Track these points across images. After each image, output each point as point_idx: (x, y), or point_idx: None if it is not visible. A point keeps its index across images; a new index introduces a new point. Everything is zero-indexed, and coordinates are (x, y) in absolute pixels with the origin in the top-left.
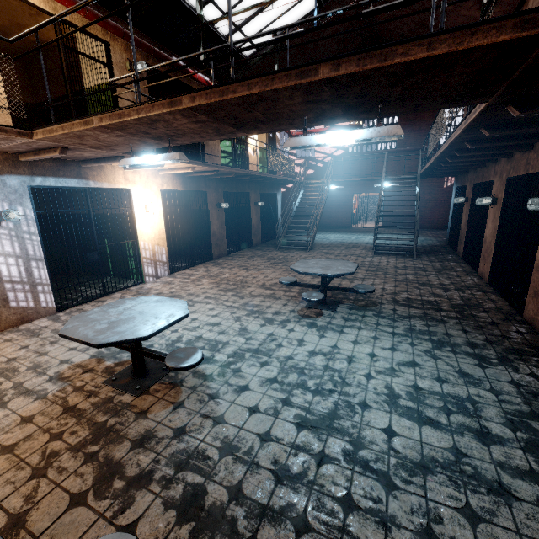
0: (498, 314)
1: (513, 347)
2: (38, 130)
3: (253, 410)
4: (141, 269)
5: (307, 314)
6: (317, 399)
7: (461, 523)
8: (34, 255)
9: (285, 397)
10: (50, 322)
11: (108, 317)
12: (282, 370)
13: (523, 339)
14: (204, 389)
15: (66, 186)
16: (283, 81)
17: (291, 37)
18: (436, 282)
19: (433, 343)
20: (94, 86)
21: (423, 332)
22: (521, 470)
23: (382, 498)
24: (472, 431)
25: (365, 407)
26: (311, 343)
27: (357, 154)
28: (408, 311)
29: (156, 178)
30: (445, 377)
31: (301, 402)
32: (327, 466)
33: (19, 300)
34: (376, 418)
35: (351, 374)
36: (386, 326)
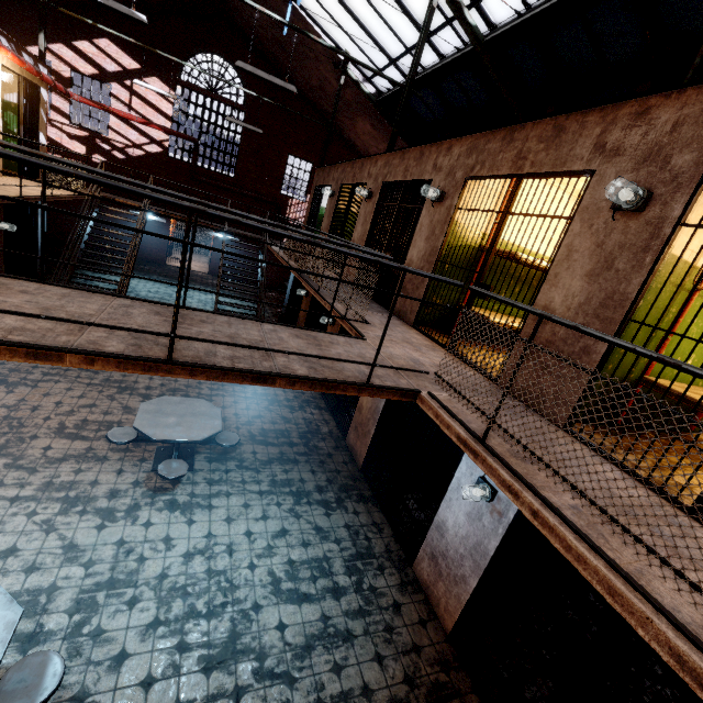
0: (331, 441)
1: (343, 483)
2: None
3: (148, 684)
4: None
5: (160, 485)
6: (214, 624)
7: (334, 679)
8: None
9: (180, 640)
10: None
11: None
12: (161, 602)
13: (348, 471)
14: (58, 695)
15: None
16: (238, 379)
17: (256, 348)
18: (283, 397)
19: (294, 496)
20: None
21: (284, 482)
22: (356, 611)
23: (290, 697)
24: (330, 591)
25: (258, 609)
26: (181, 539)
27: (182, 163)
28: (267, 452)
29: None
30: (308, 539)
31: (198, 638)
32: (244, 698)
33: None
34: (269, 616)
35: (237, 571)
36: (253, 483)
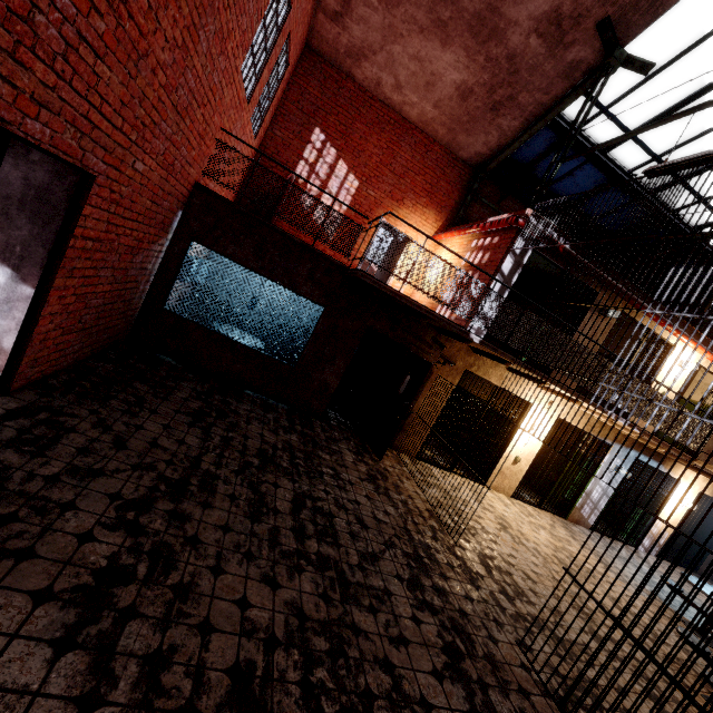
0: None
1: None
2: (702, 462)
3: None
4: (641, 536)
5: None
6: None
7: None
8: (607, 492)
9: None
10: (593, 536)
11: (709, 590)
12: None
13: None
14: None
15: (649, 464)
16: None
17: None
18: None
19: None
20: (695, 400)
21: None
22: None
23: None
24: None
25: None
26: None
27: None
28: None
29: (702, 481)
30: None
31: None
32: None
33: (585, 511)
34: None
35: None
36: None
